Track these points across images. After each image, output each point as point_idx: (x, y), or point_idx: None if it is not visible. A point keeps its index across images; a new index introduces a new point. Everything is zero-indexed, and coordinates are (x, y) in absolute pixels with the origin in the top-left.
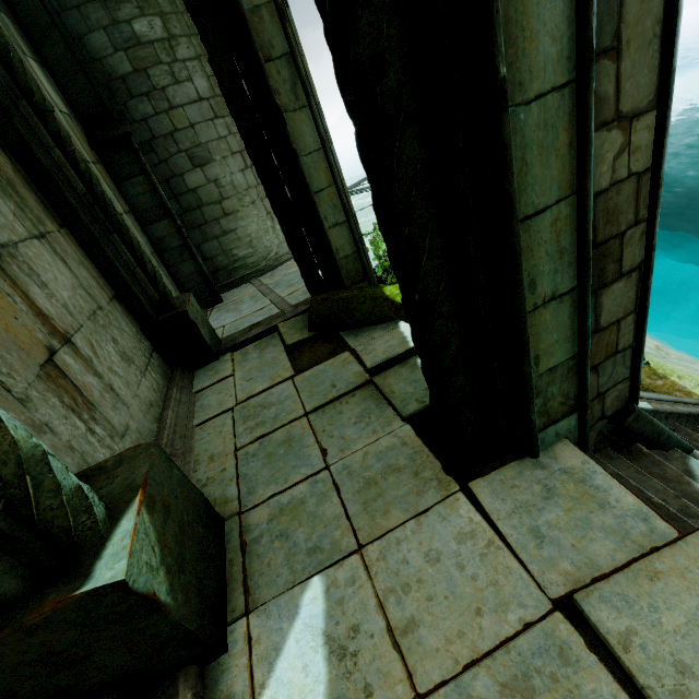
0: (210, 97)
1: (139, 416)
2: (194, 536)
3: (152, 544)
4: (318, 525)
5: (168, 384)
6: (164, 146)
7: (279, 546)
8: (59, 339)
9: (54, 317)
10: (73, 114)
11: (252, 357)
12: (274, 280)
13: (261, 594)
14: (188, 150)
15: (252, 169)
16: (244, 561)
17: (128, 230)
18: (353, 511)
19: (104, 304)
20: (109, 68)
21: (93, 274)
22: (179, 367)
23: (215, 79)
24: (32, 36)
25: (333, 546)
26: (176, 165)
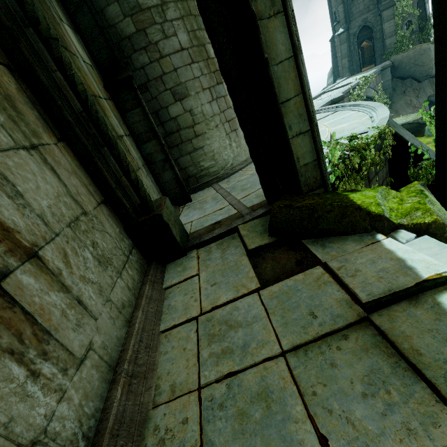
0: (189, 47)
1: (107, 326)
2: None
3: None
4: None
5: (143, 279)
6: (155, 87)
7: None
8: (20, 255)
9: (20, 229)
10: (95, 66)
11: (215, 257)
12: (230, 184)
13: None
14: (172, 88)
15: (217, 101)
16: None
17: (116, 144)
18: None
19: (90, 209)
20: (120, 31)
21: (84, 182)
22: (154, 260)
23: (193, 33)
24: (70, 11)
25: None
26: (163, 100)
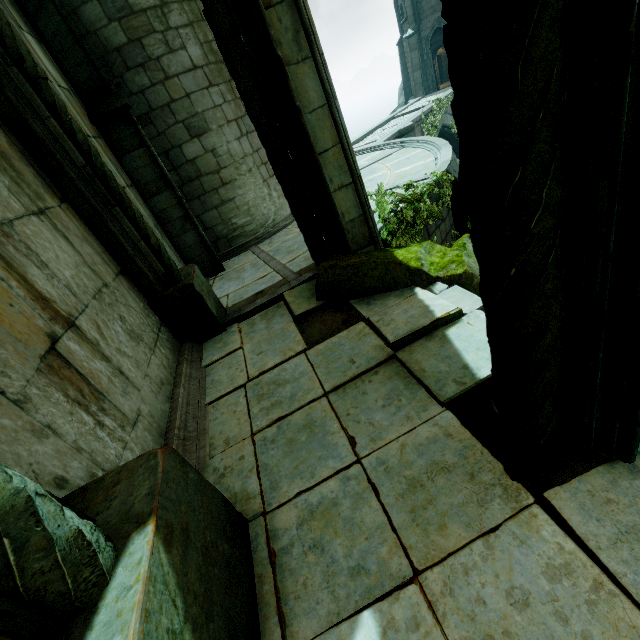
0: (204, 65)
1: (150, 398)
2: (220, 559)
3: (173, 596)
4: (358, 537)
5: (178, 359)
6: (161, 118)
7: (313, 561)
8: (62, 323)
9: (55, 299)
10: (72, 89)
11: (260, 328)
12: (273, 247)
13: (300, 627)
14: (185, 120)
15: (248, 137)
16: (275, 579)
17: (130, 203)
18: (399, 522)
19: (109, 280)
20: (104, 40)
21: (97, 250)
22: (187, 340)
23: (208, 46)
24: (27, 11)
25: (381, 568)
26: (174, 136)
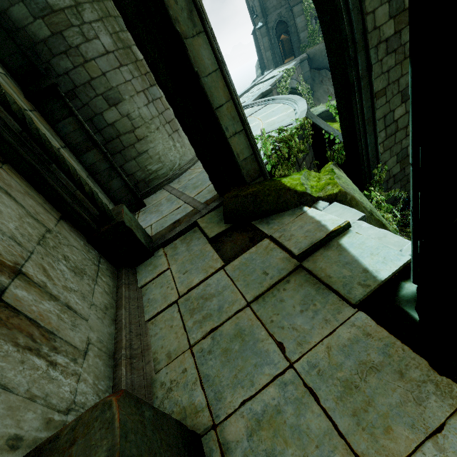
0: (114, 50)
1: (97, 325)
2: None
3: None
4: (308, 445)
5: (117, 283)
6: (84, 93)
7: None
8: (8, 273)
9: (0, 252)
10: (9, 74)
11: (182, 251)
12: (182, 184)
13: None
14: (103, 93)
15: (153, 103)
16: None
17: (64, 160)
18: (344, 427)
19: (52, 226)
20: (32, 34)
21: (39, 201)
22: (123, 266)
23: (116, 35)
24: None
25: None
26: (96, 106)
